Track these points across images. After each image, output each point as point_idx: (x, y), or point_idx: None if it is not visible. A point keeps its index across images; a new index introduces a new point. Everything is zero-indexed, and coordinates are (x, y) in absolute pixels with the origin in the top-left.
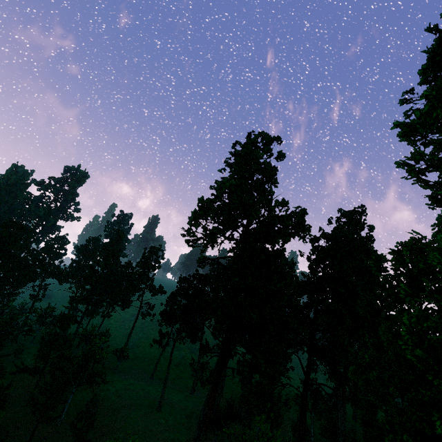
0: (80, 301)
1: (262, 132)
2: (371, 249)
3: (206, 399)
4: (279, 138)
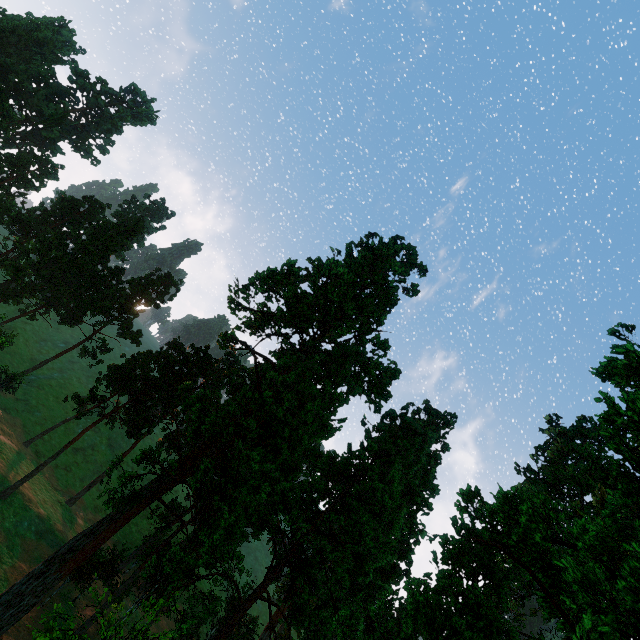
0: (6, 266)
1: (413, 248)
2: (431, 471)
3: (94, 526)
4: (425, 269)
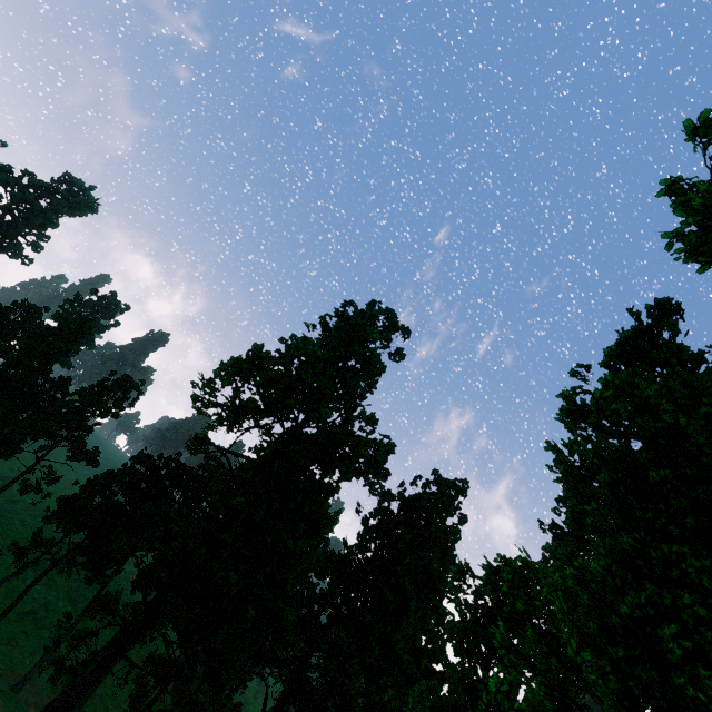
0: None
1: (391, 311)
2: (450, 550)
3: None
4: (408, 331)
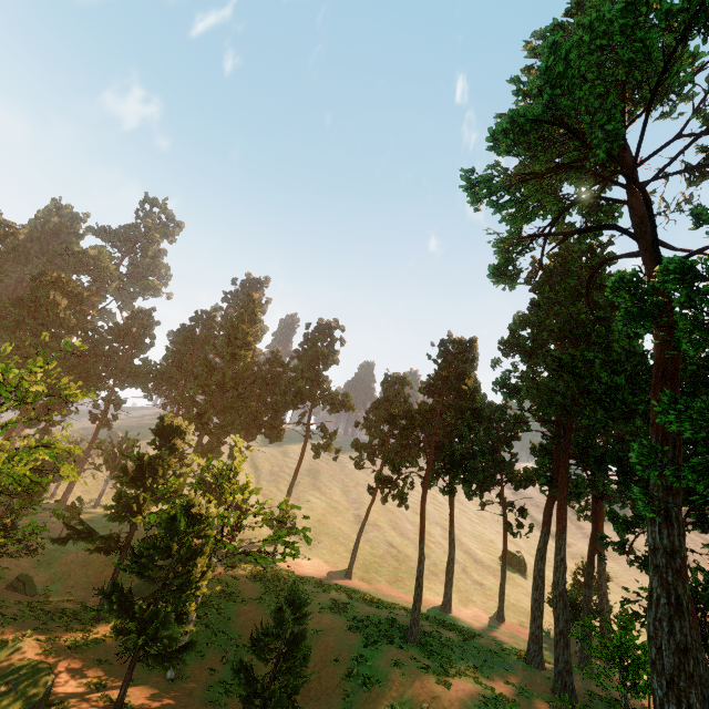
0: (189, 420)
1: None
2: None
3: (664, 597)
4: None
